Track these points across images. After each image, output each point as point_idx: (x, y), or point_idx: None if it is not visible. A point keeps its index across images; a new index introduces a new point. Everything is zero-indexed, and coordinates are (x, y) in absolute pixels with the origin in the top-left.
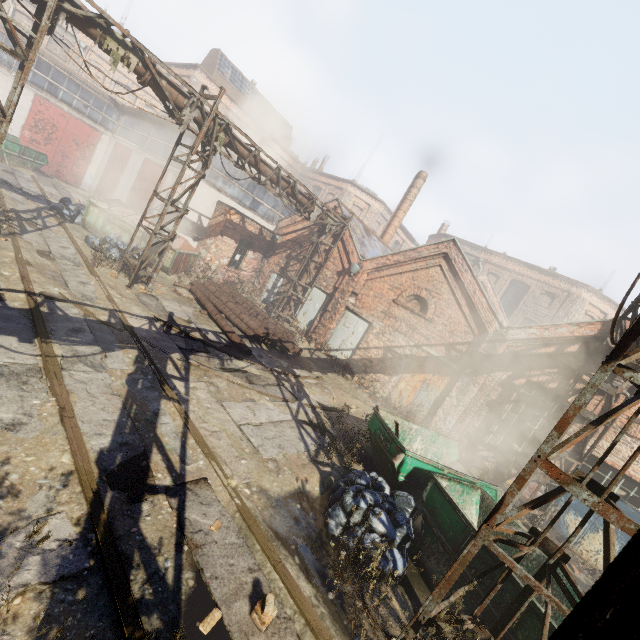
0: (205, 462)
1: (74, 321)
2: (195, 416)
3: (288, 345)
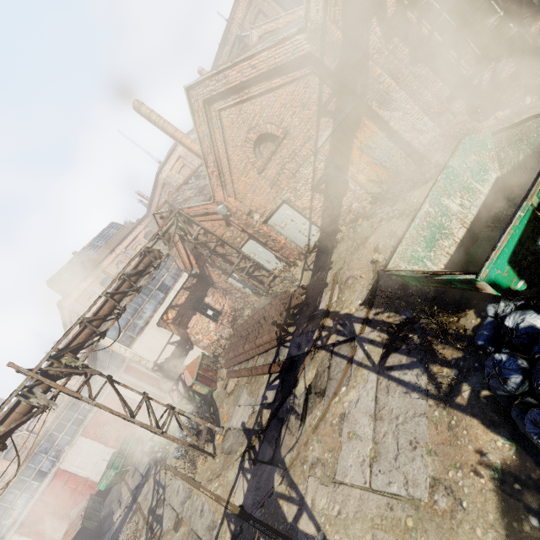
0: None
1: None
2: None
3: (293, 303)
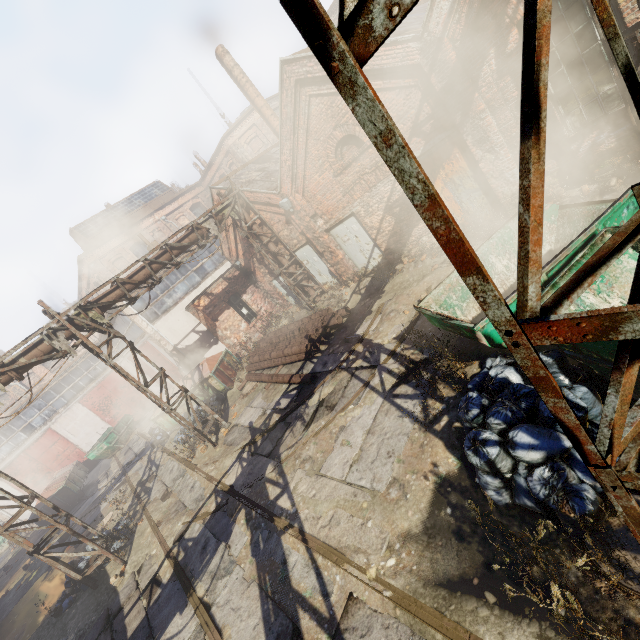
0: (340, 574)
1: (200, 539)
2: (309, 523)
3: (332, 322)
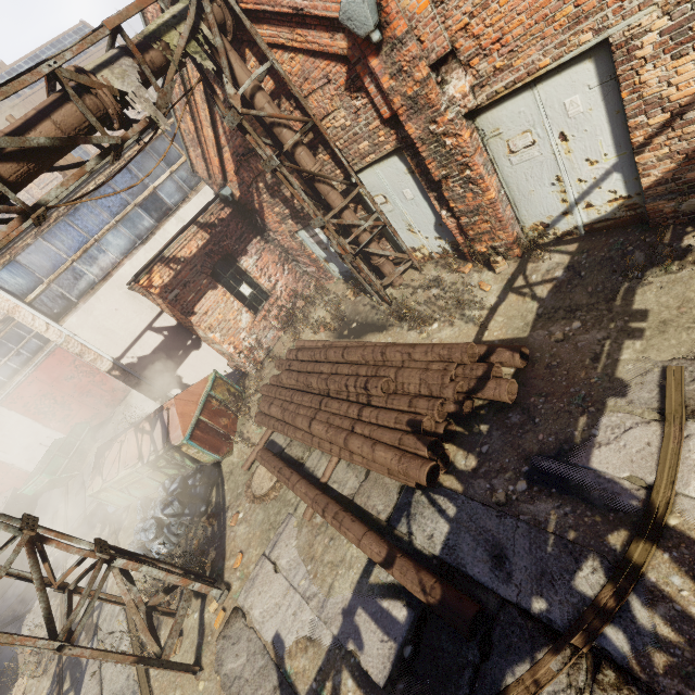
0: None
1: None
2: None
3: (491, 396)
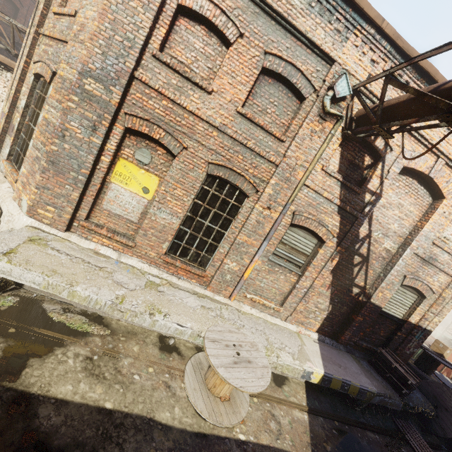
0: None
1: None
2: None
3: None
